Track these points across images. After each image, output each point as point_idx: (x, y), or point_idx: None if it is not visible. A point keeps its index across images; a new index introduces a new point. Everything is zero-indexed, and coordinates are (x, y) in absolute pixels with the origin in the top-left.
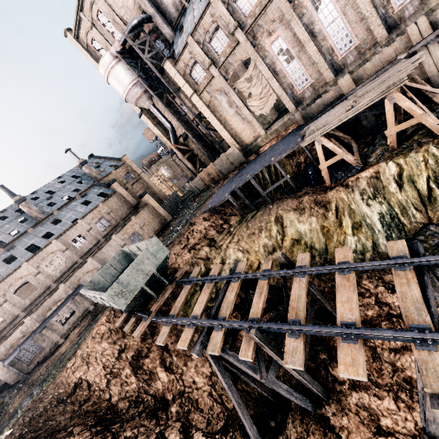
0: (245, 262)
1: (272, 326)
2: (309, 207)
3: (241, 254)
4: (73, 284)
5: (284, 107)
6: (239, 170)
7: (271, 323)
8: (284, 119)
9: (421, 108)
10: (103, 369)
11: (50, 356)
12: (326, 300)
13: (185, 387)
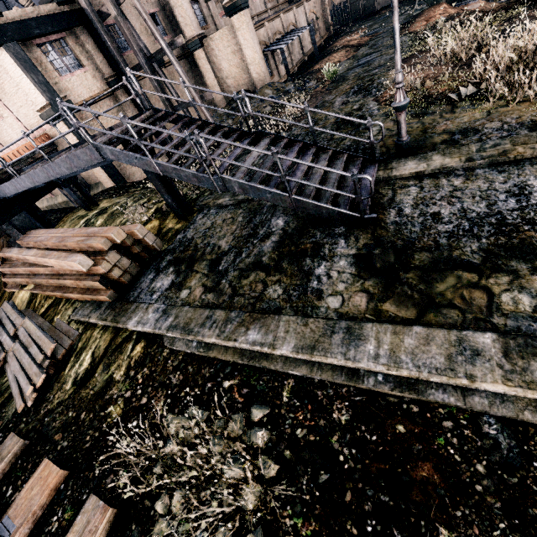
0: None
1: None
2: None
3: None
4: (286, 25)
5: None
6: None
7: None
8: None
9: None
10: None
11: None
12: None
13: None
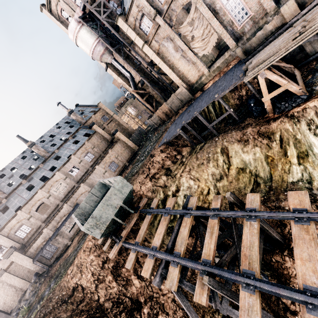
0: (196, 198)
1: (225, 274)
2: (252, 138)
3: (192, 182)
4: (73, 203)
5: (224, 44)
6: (188, 106)
7: (223, 269)
8: (225, 56)
9: None
10: (92, 276)
11: (63, 254)
12: (274, 230)
13: (153, 293)
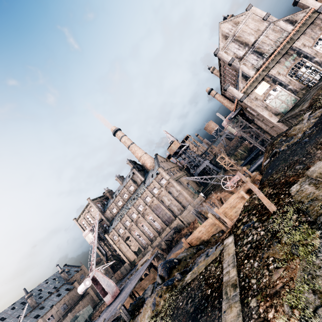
0: None
1: None
2: None
3: None
4: None
5: None
6: (128, 273)
7: None
8: (142, 253)
9: (155, 261)
10: None
11: None
12: None
13: None
